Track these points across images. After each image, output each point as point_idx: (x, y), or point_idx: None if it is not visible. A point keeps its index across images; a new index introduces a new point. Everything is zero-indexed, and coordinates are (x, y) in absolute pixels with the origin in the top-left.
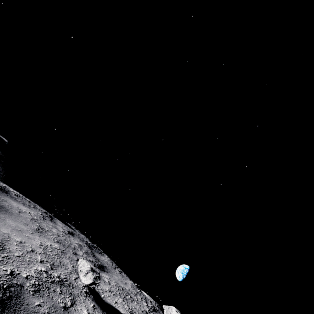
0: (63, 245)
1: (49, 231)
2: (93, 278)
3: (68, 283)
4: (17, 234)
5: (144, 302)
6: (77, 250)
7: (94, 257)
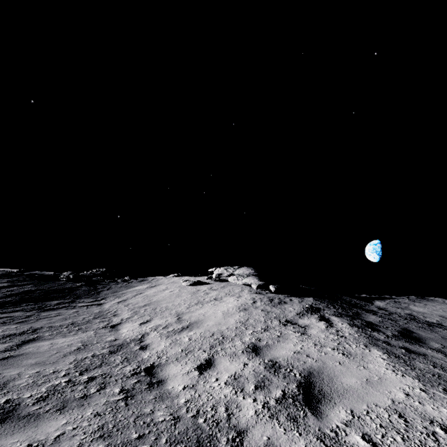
0: None
1: (443, 310)
2: None
3: None
4: None
5: None
6: None
7: None
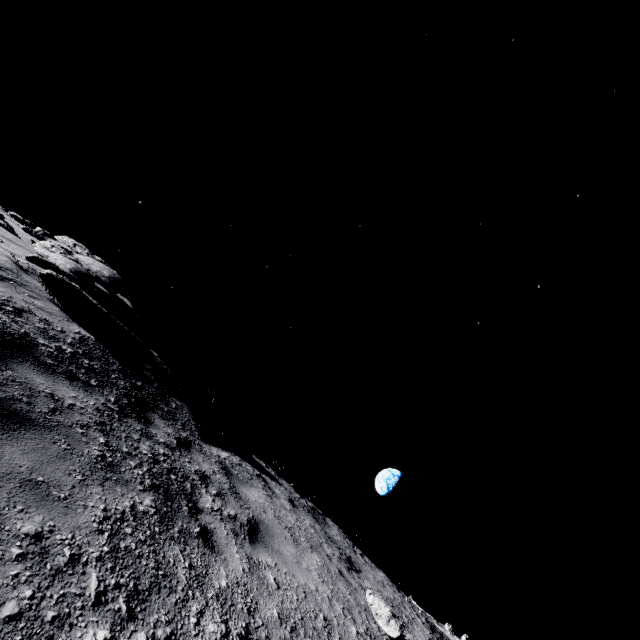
0: (316, 550)
1: (294, 529)
2: (399, 628)
3: (374, 638)
4: (304, 574)
5: (417, 617)
6: (322, 544)
7: (333, 543)
